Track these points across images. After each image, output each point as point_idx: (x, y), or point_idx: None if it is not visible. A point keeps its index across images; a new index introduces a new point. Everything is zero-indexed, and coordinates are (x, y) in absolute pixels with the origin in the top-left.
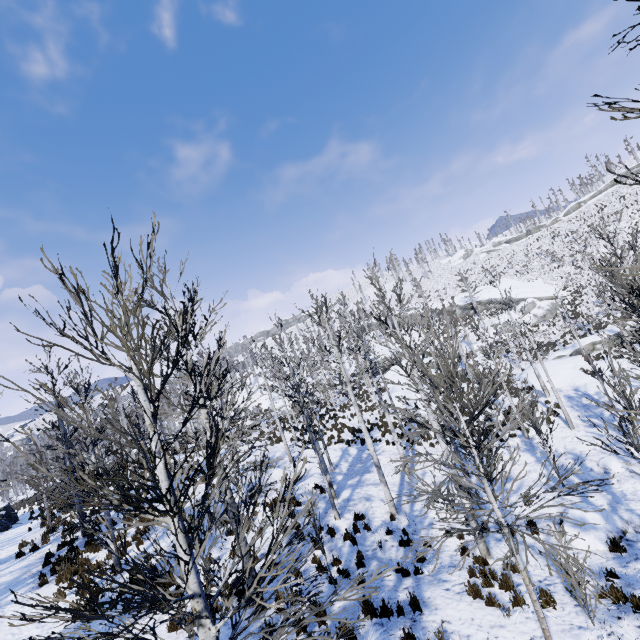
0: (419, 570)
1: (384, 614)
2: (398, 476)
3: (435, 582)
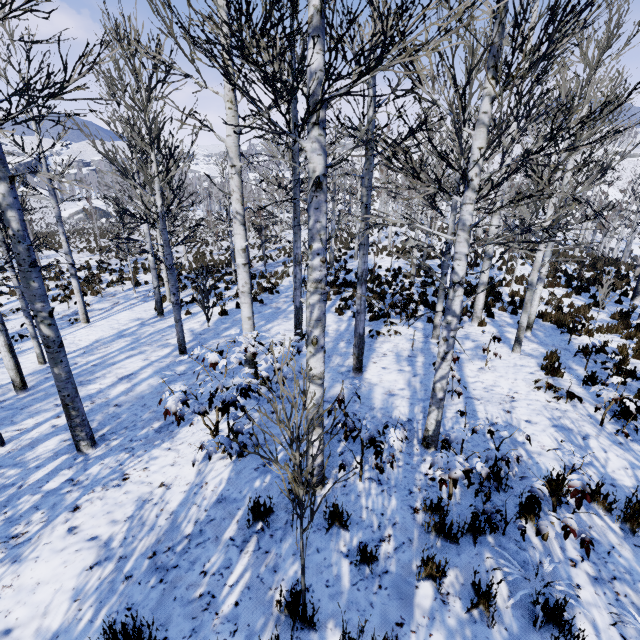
0: None
1: None
2: None
3: None
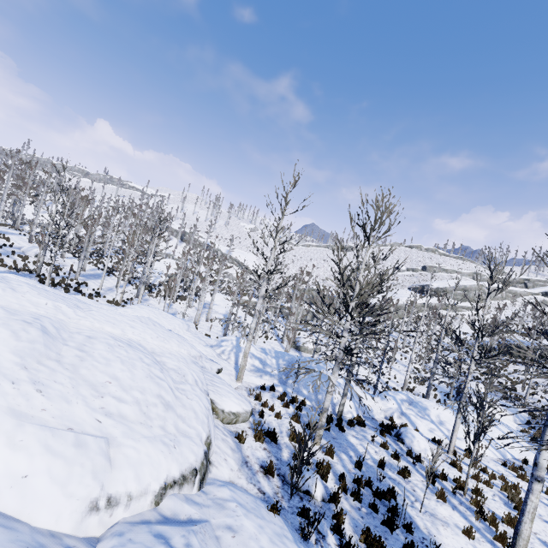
0: (97, 296)
1: (80, 292)
2: (112, 286)
3: (100, 299)
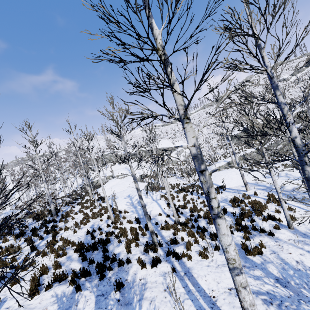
0: None
1: None
2: None
3: None
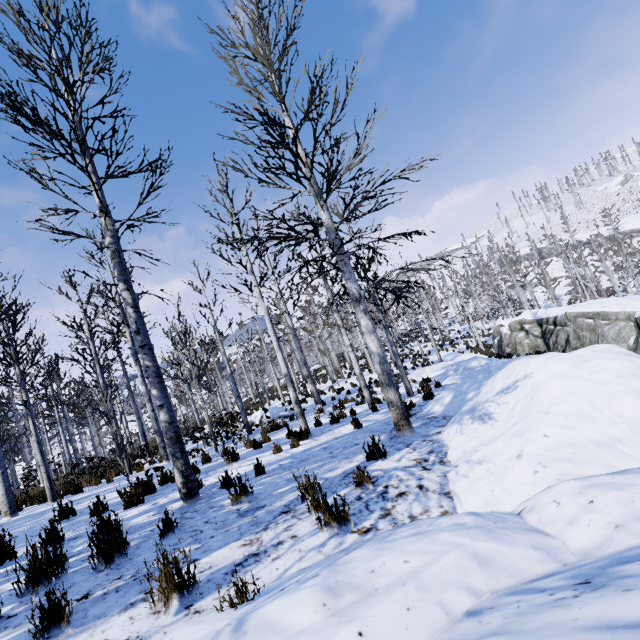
0: None
1: None
2: None
3: None
